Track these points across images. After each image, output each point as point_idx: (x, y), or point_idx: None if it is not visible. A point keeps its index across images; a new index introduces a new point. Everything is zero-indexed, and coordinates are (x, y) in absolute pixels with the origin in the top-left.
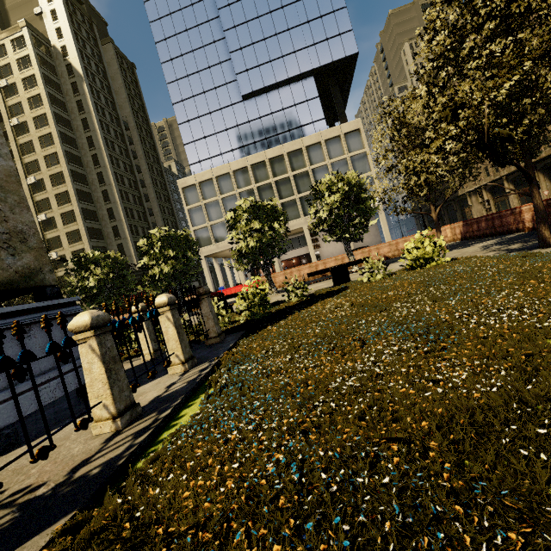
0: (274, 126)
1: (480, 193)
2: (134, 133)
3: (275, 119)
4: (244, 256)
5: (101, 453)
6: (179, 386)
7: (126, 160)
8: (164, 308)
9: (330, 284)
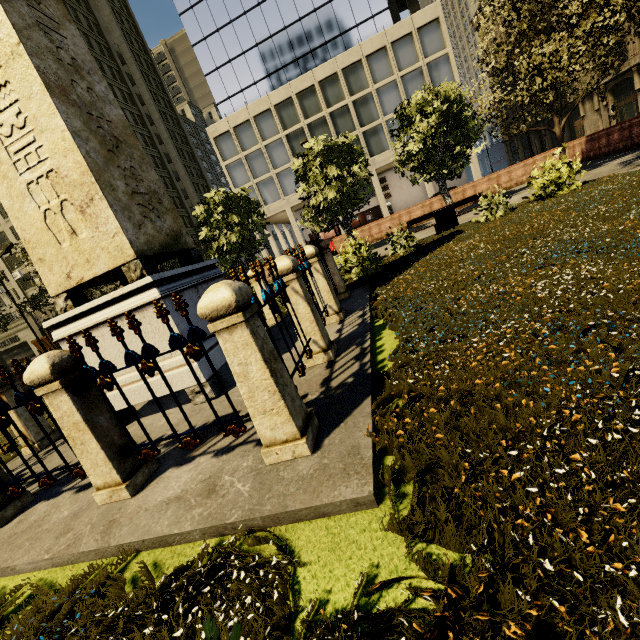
0: (320, 31)
1: (604, 95)
2: (133, 68)
3: (320, 19)
4: (322, 213)
5: (336, 373)
6: (351, 329)
7: (132, 109)
8: (311, 260)
9: (428, 234)
